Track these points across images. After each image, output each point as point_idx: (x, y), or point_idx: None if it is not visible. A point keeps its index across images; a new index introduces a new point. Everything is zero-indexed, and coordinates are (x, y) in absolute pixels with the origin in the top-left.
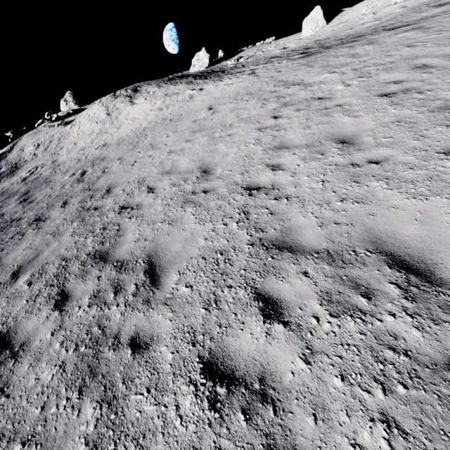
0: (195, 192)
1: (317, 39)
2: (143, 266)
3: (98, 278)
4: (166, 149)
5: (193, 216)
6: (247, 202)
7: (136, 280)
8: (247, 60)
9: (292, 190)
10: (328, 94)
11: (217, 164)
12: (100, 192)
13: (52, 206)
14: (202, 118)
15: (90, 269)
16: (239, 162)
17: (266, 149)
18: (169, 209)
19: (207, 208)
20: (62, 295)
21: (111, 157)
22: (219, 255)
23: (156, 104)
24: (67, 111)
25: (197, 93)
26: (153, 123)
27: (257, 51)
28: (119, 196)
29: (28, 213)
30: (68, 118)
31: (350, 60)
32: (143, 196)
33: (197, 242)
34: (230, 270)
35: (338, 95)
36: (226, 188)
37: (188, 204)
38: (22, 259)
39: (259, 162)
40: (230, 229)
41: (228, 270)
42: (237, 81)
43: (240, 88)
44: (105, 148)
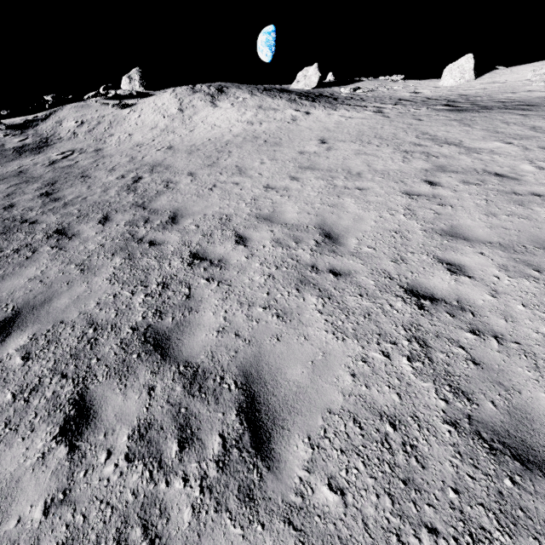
0: (318, 268)
1: (462, 93)
2: (234, 395)
3: (149, 392)
4: (262, 181)
5: (320, 315)
6: (419, 320)
7: (223, 425)
8: (367, 94)
9: (503, 325)
10: (510, 172)
11: (348, 230)
12: (160, 217)
13: (86, 216)
14: (312, 151)
15: (135, 363)
16: (385, 238)
17: (428, 230)
18: (274, 285)
19: (343, 307)
20: (80, 408)
21: (179, 167)
22: (389, 427)
23: (245, 115)
24: (130, 91)
25: (303, 117)
26: (240, 138)
27: (380, 87)
28: (189, 234)
29: (49, 216)
30: (128, 100)
31: (531, 133)
32: (228, 246)
33: (337, 377)
34: (422, 478)
35: (529, 178)
36: (371, 277)
37: (309, 288)
38: (23, 297)
39: (421, 249)
40: (399, 370)
41: (418, 477)
42: (358, 116)
43: (365, 127)
44: (170, 152)
